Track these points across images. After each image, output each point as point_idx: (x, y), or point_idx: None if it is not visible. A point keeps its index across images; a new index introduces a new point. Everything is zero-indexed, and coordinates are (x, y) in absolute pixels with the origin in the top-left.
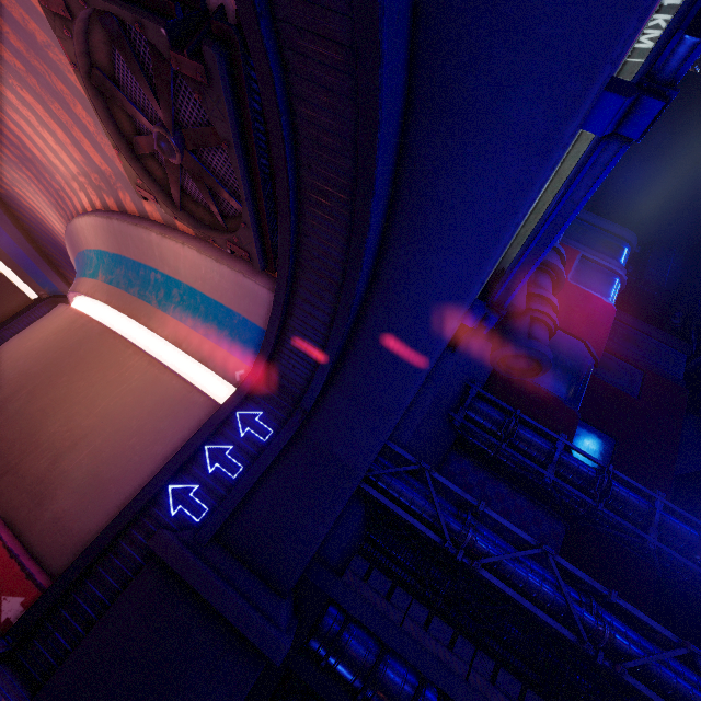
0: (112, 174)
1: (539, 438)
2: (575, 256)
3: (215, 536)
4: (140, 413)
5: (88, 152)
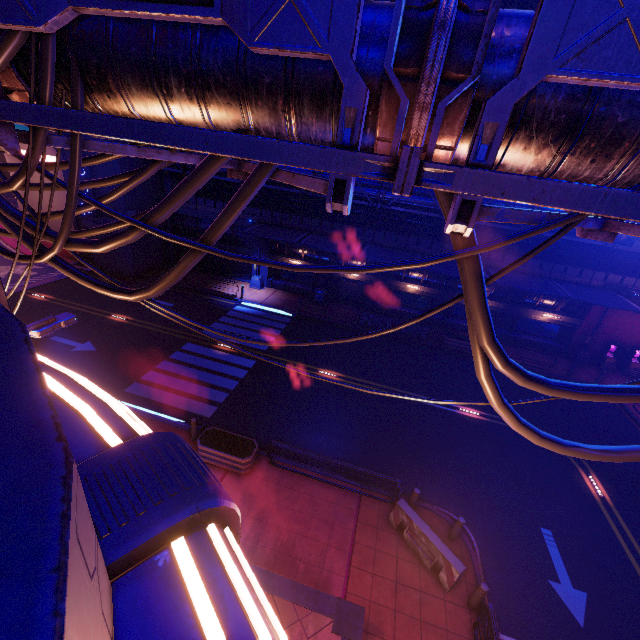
0: None
1: None
2: None
3: (99, 215)
4: None
5: None
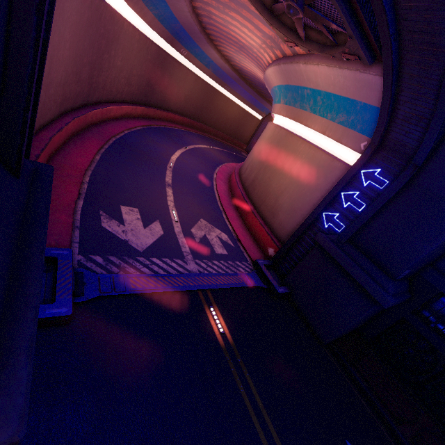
0: (275, 36)
1: None
2: None
3: (348, 240)
4: (307, 176)
5: (262, 29)
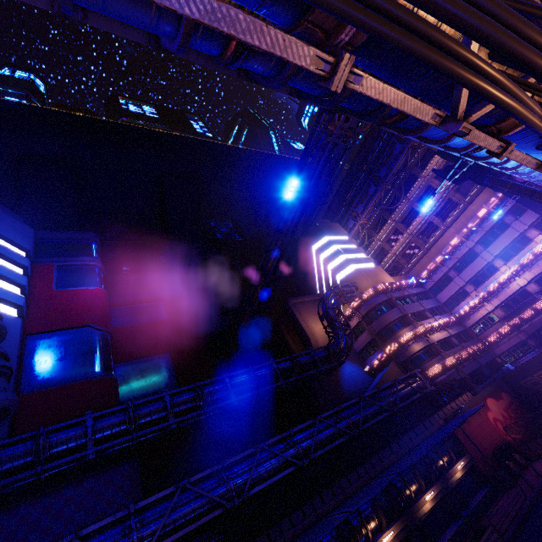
0: None
1: (73, 430)
2: (52, 269)
3: None
4: None
5: None
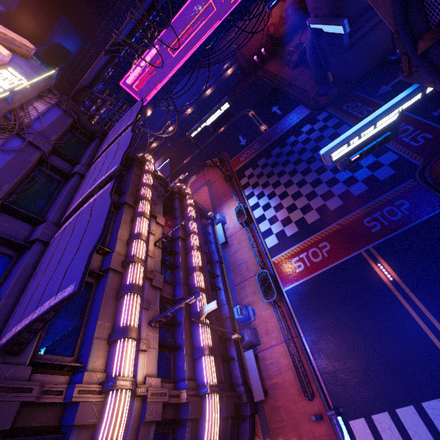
0: None
1: None
2: None
3: None
4: None
5: None
